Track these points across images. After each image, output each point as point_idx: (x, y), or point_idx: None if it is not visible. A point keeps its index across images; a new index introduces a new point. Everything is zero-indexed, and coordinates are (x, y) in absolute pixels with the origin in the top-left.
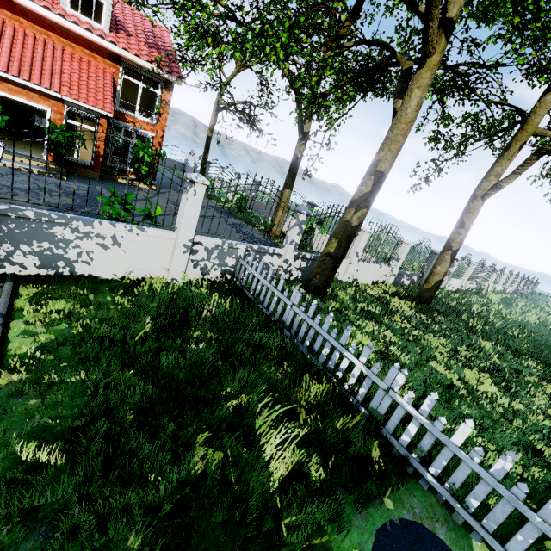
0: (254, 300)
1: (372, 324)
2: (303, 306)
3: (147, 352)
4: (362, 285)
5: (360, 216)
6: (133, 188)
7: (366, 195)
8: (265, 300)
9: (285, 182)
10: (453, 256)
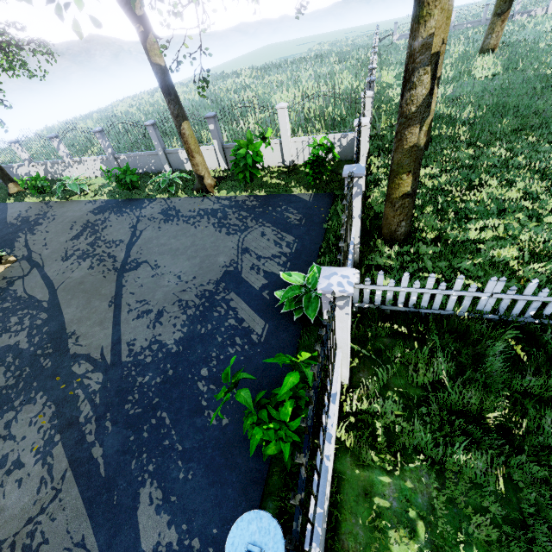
0: (418, 312)
1: (469, 223)
2: (512, 290)
3: (545, 493)
4: (375, 178)
5: (426, 129)
6: (3, 289)
7: (427, 99)
8: (434, 304)
9: (172, 114)
10: (438, 83)
